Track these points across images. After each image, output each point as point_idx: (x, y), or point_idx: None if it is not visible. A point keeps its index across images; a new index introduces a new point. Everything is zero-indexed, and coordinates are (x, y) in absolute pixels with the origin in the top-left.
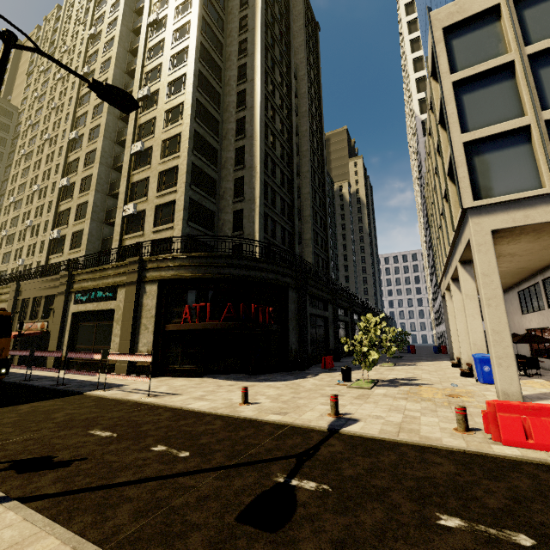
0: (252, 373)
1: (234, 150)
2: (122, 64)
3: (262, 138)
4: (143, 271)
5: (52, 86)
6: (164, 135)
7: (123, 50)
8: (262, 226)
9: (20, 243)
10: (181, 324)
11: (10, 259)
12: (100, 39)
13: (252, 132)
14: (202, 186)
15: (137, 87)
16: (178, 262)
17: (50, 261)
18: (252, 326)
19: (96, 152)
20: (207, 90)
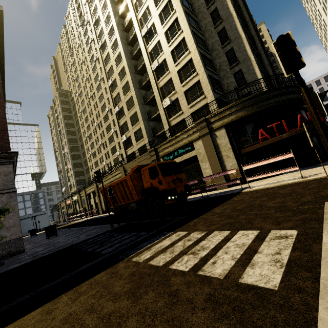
0: (315, 163)
1: (216, 35)
2: (119, 26)
3: (236, 14)
4: (209, 125)
5: (80, 69)
6: (170, 47)
7: (116, 18)
8: (261, 73)
9: (100, 155)
10: (260, 143)
11: (98, 164)
12: (100, 22)
13: (227, 14)
14: (208, 66)
15: (138, 30)
16: (234, 109)
17: (127, 153)
18: (325, 124)
19: (129, 83)
20: (185, 4)
